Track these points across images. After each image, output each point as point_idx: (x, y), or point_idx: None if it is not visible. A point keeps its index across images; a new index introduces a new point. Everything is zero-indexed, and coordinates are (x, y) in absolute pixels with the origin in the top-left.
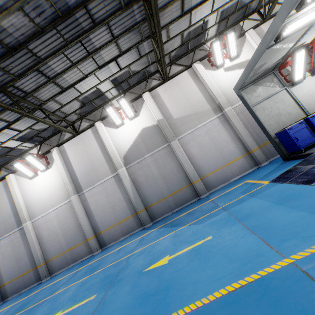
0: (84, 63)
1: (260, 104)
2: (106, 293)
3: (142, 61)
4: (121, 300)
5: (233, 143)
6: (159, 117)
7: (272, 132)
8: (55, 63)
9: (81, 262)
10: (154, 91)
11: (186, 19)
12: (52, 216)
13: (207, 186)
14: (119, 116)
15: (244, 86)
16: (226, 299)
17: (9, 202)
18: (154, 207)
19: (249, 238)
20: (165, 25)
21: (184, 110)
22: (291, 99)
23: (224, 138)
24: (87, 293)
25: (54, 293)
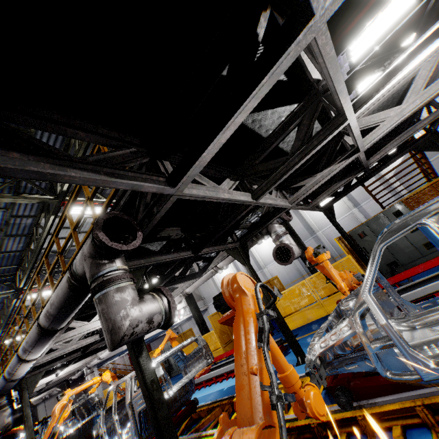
0: None
1: None
2: None
3: None
4: None
5: None
6: None
7: None
8: None
9: None
10: None
11: None
12: None
13: None
14: None
15: None
16: None
17: (299, 222)
18: None
19: None
20: None
21: None
22: None
23: None
24: None
25: None
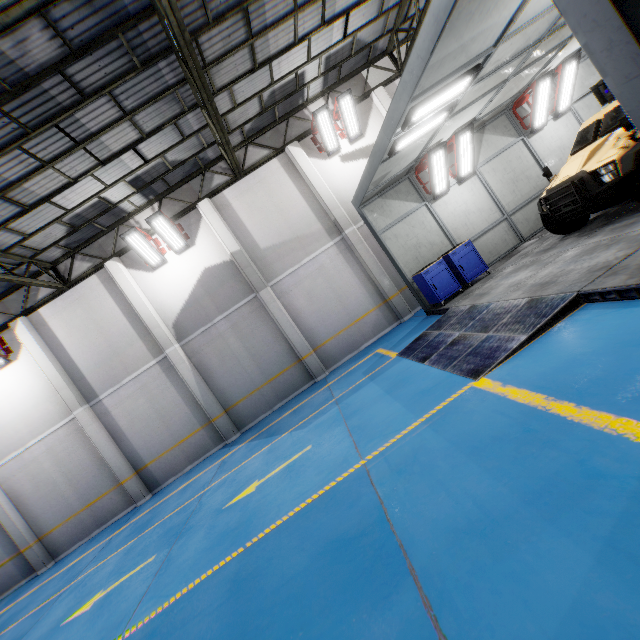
0: (69, 159)
1: (391, 229)
2: (172, 549)
3: (189, 144)
4: (194, 549)
5: (361, 288)
6: (234, 248)
7: (409, 274)
8: (4, 166)
9: (115, 523)
10: (219, 197)
11: (264, 73)
12: (39, 453)
13: (325, 360)
14: (155, 249)
15: (367, 199)
16: (303, 511)
17: None
18: (240, 407)
19: (345, 443)
20: (225, 85)
21: (278, 232)
22: (434, 220)
23: (347, 279)
24: (140, 558)
25: (77, 579)
